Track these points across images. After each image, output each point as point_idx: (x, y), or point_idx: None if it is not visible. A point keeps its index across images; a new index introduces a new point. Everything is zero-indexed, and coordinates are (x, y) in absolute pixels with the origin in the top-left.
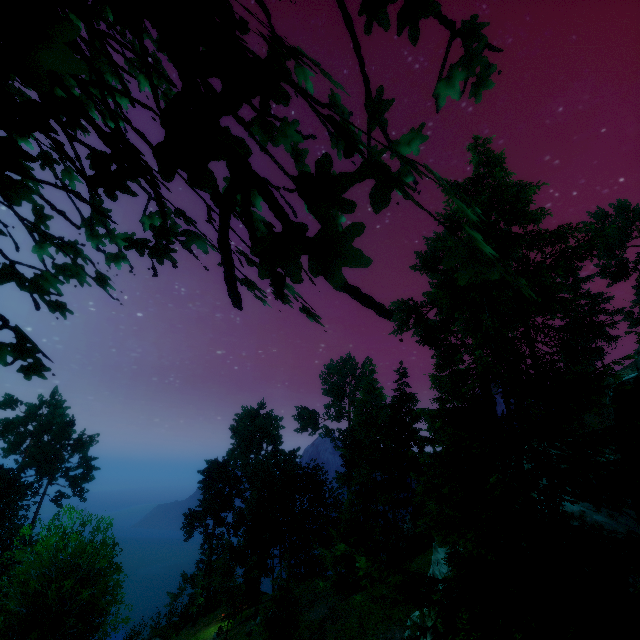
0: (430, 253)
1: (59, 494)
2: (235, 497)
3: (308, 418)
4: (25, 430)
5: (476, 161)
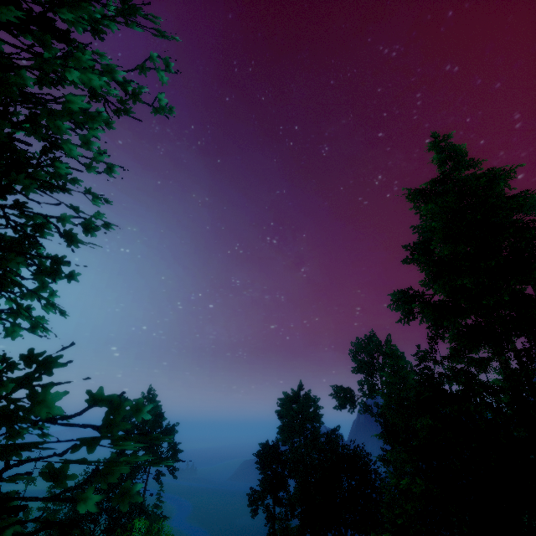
0: (418, 244)
1: (158, 473)
2: (288, 477)
3: (344, 396)
4: (133, 422)
5: (437, 161)
